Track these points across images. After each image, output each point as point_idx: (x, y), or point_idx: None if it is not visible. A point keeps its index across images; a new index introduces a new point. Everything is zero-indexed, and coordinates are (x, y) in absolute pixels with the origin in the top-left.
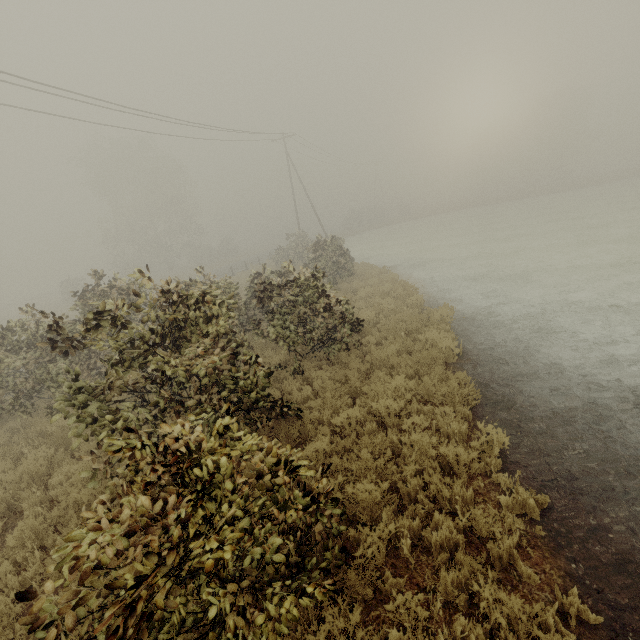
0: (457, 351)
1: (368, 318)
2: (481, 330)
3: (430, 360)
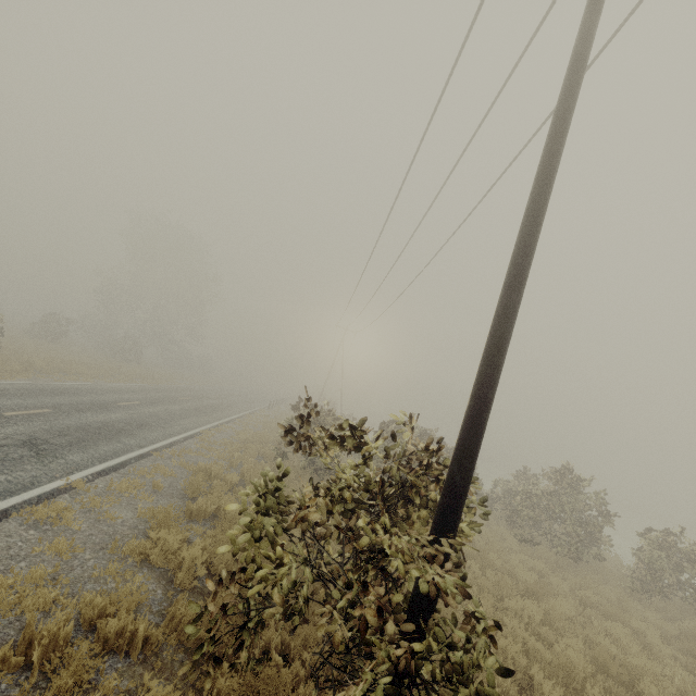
0: None
1: None
2: None
3: None
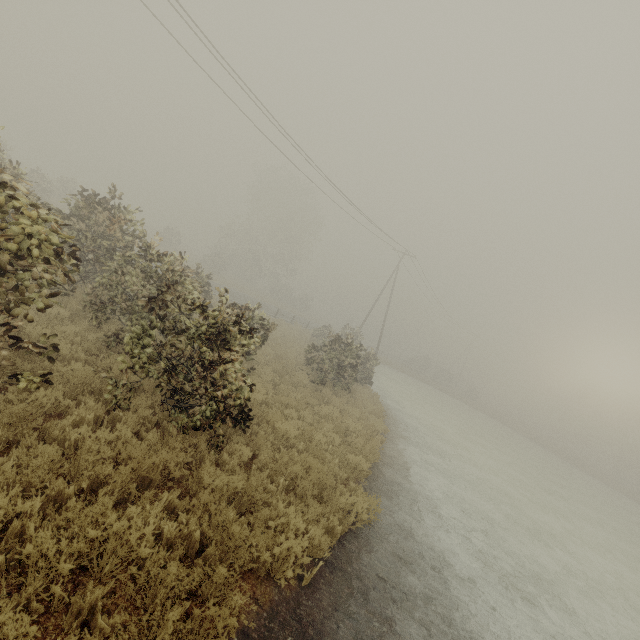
0: (291, 572)
1: (285, 432)
2: (380, 576)
3: (234, 546)
